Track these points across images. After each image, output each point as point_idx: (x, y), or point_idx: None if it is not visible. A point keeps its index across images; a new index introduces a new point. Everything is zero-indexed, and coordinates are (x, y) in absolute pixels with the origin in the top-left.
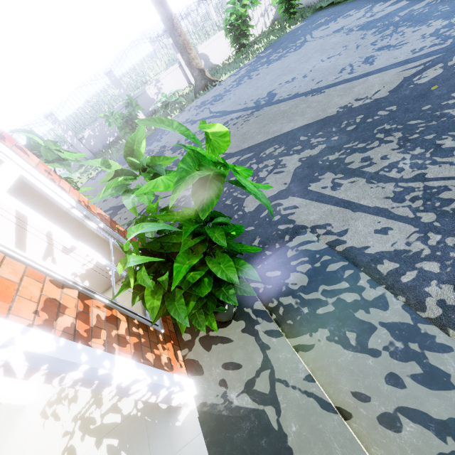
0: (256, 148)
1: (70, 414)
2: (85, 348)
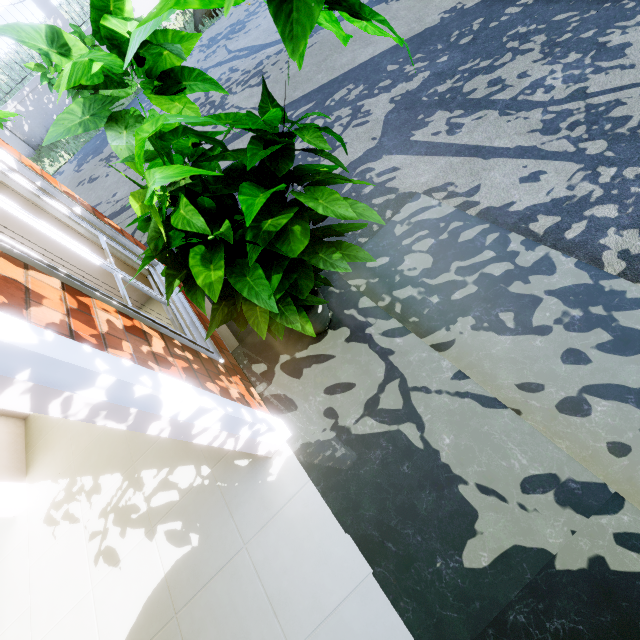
0: (317, 94)
1: (93, 509)
2: (99, 353)
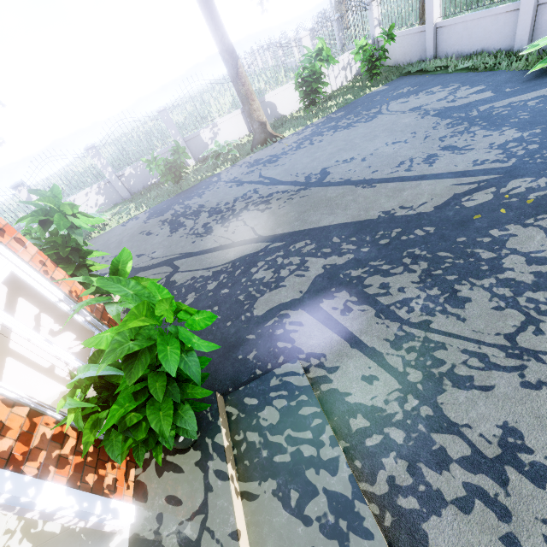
0: (288, 237)
1: None
2: (14, 475)
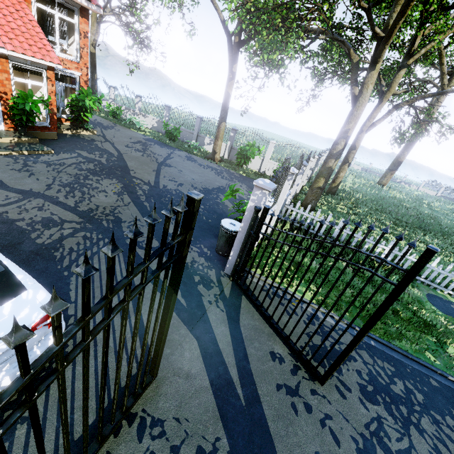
0: (120, 157)
1: None
2: None
